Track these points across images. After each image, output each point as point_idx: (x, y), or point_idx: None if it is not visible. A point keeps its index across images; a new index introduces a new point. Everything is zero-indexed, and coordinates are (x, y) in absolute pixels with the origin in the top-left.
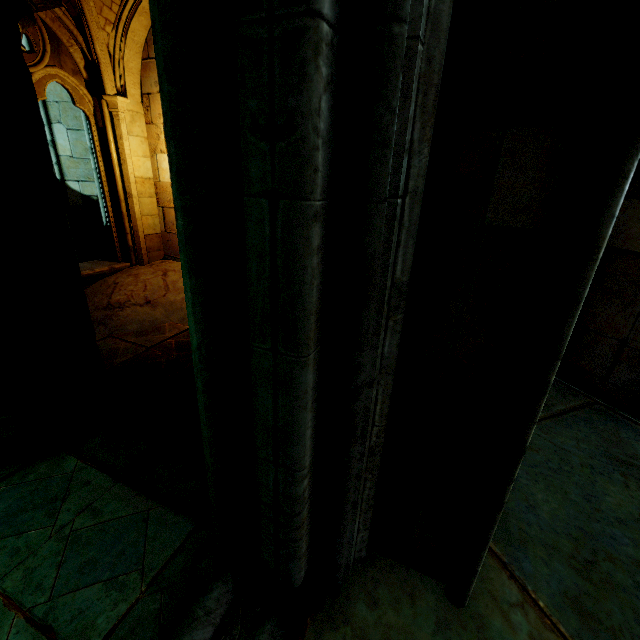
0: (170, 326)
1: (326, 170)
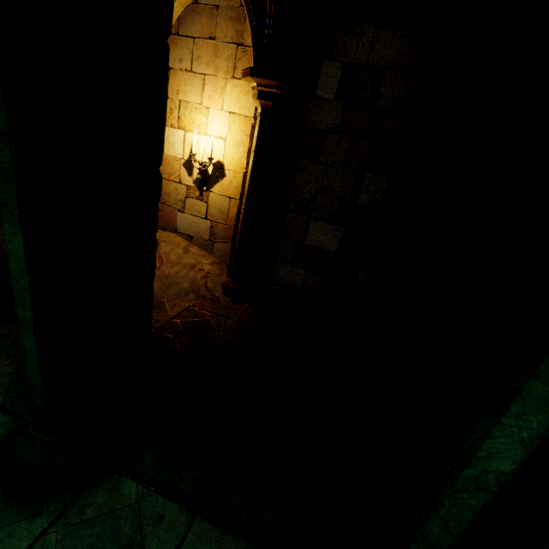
0: (169, 302)
1: None
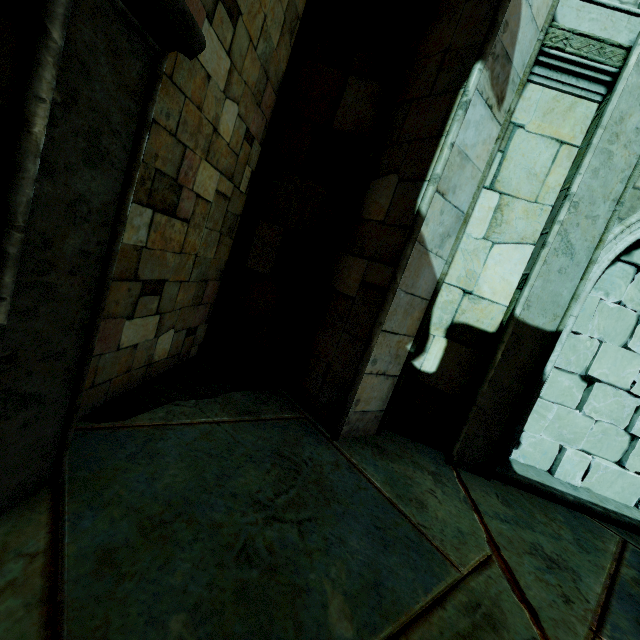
0: None
1: None
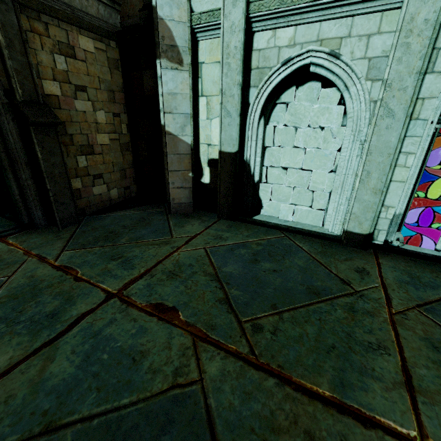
0: None
1: (4, 146)
